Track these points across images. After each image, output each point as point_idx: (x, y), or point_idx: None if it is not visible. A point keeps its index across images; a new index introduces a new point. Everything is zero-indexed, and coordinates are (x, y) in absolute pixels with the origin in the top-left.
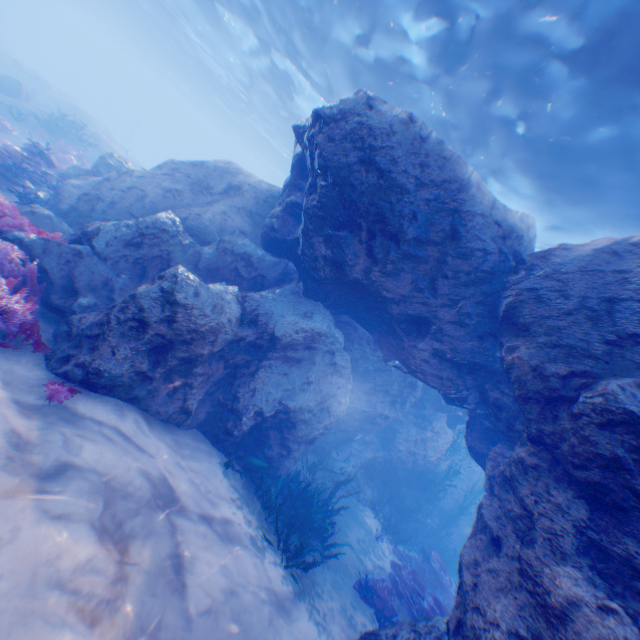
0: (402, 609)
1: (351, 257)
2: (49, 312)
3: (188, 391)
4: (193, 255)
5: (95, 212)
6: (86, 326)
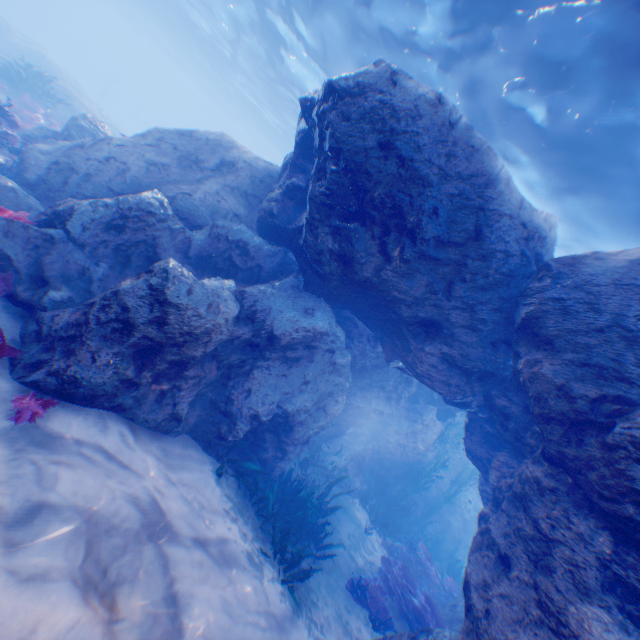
0: (393, 605)
1: (361, 253)
2: (14, 306)
3: (178, 395)
4: (183, 241)
5: (67, 185)
6: (60, 326)
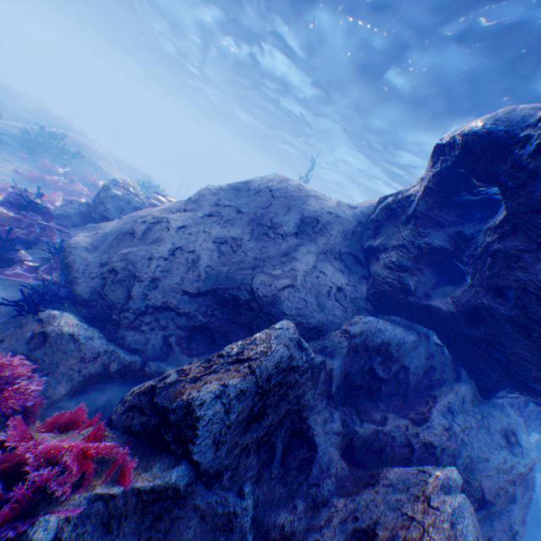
0: None
1: None
2: None
3: None
4: (324, 380)
5: (131, 298)
6: None
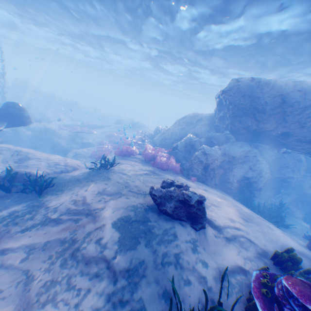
0: None
1: (249, 123)
2: None
3: (214, 178)
4: (199, 142)
5: (166, 143)
6: (187, 166)
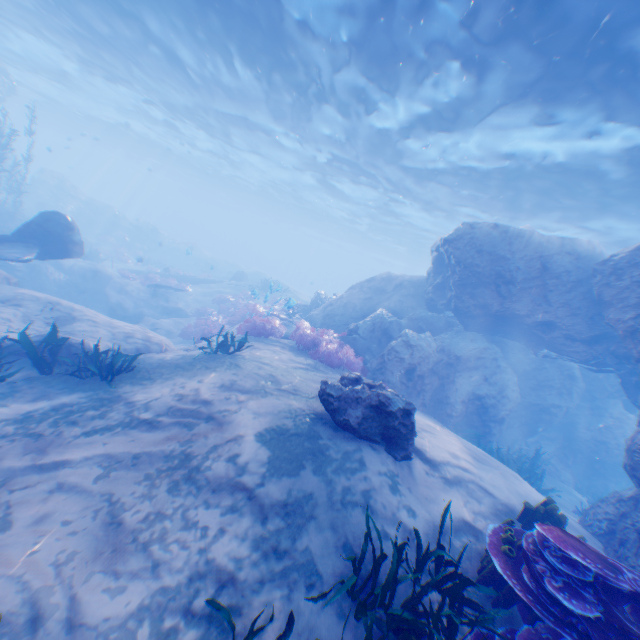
0: None
1: (487, 299)
2: None
3: (422, 392)
4: (397, 326)
5: (335, 322)
6: (374, 366)
